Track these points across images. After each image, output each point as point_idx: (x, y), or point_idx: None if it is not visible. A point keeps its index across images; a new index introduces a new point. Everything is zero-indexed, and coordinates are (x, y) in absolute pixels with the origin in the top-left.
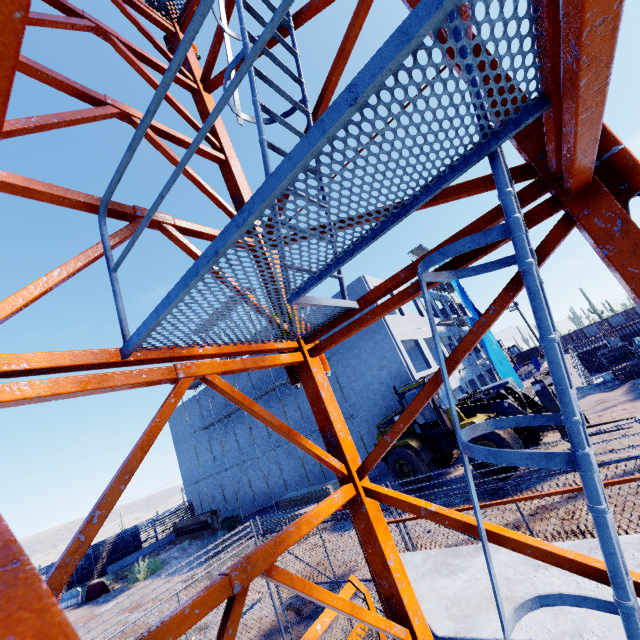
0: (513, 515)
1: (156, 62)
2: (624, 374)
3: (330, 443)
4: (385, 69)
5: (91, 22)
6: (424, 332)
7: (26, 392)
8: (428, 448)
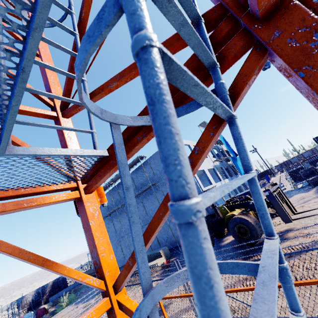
0: None
1: None
2: (313, 182)
3: (95, 262)
4: None
5: None
6: (207, 166)
7: None
8: (211, 228)
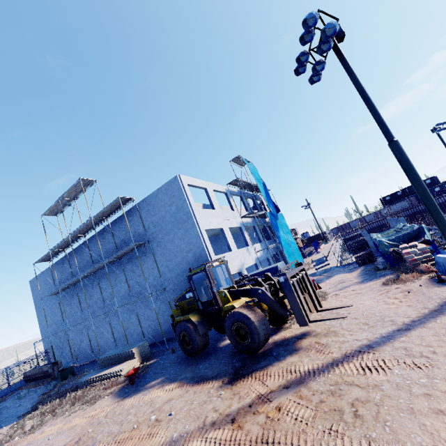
0: (238, 403)
1: None
2: (361, 260)
3: None
4: None
5: None
6: (231, 223)
7: None
8: (206, 322)
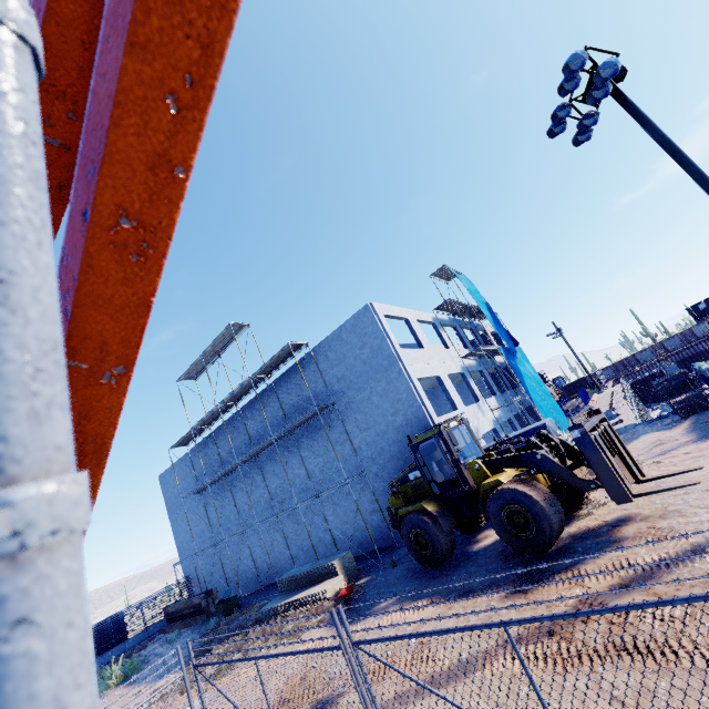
0: (548, 612)
1: None
2: (684, 407)
3: None
4: None
5: None
6: (449, 367)
7: None
8: (448, 512)
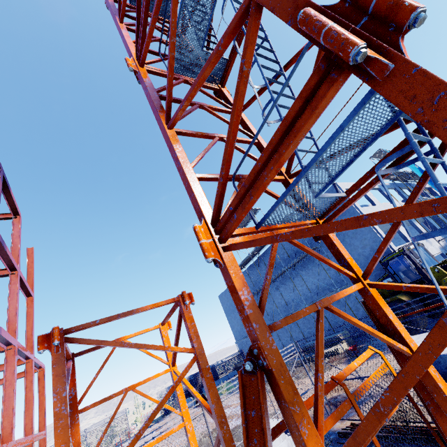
0: None
1: (220, 109)
2: None
3: (344, 265)
4: (351, 121)
5: (197, 104)
6: None
7: (238, 241)
8: (418, 301)
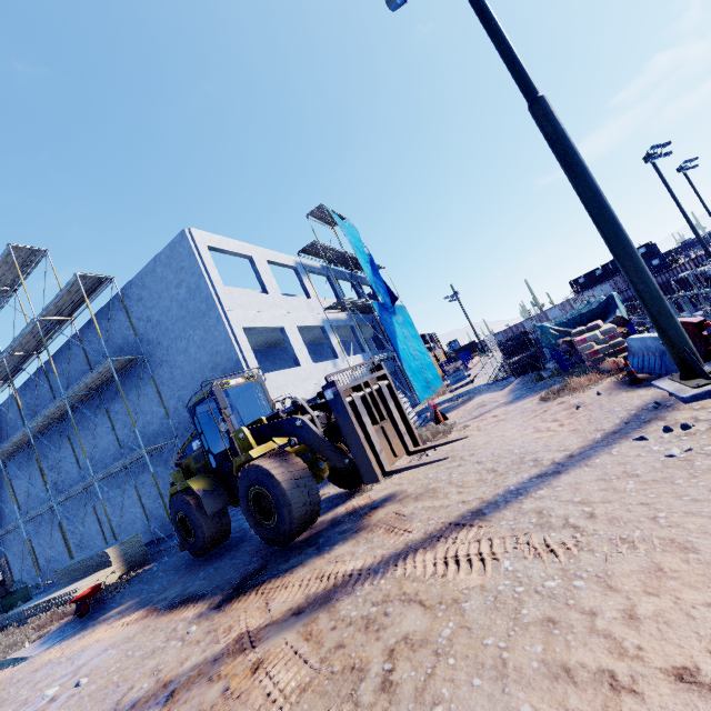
0: (201, 653)
1: None
2: (519, 368)
3: None
4: None
5: None
6: (302, 318)
7: None
8: (222, 490)
